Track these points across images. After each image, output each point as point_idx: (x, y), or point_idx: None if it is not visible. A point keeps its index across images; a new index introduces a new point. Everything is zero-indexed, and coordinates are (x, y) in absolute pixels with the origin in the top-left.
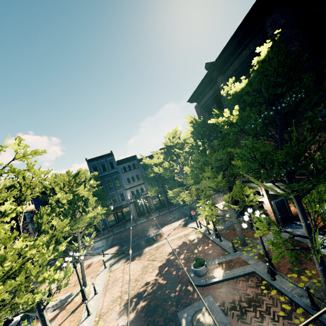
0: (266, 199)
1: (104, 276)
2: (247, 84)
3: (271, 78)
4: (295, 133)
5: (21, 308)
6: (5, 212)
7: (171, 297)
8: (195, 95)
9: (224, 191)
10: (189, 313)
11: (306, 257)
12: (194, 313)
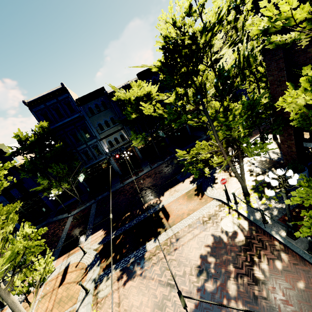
0: None
1: None
2: None
3: None
4: None
5: None
6: None
7: None
8: None
9: None
10: None
11: None
12: None
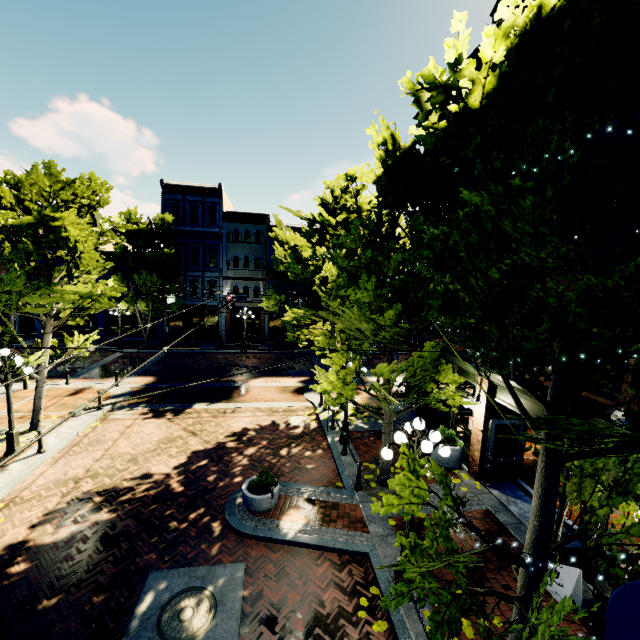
0: (480, 409)
1: (82, 425)
2: None
3: None
4: None
5: None
6: None
7: (168, 529)
8: None
9: (392, 355)
10: (174, 584)
11: (488, 639)
12: (183, 591)
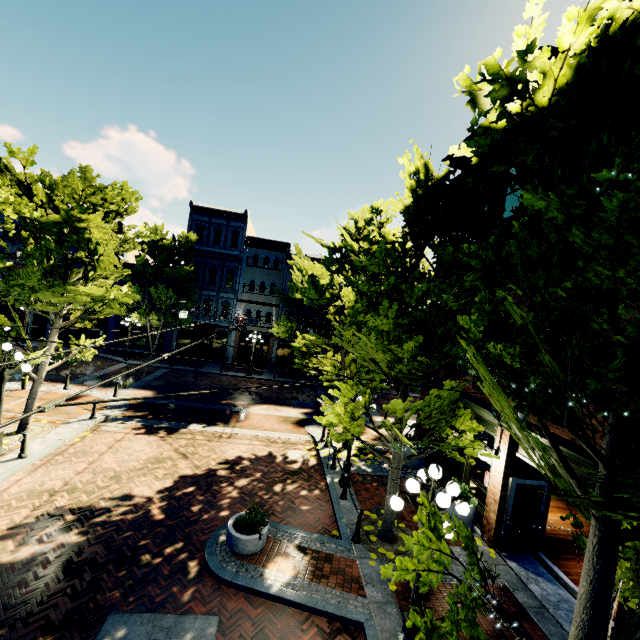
0: (499, 464)
1: (71, 433)
2: None
3: None
4: None
5: None
6: None
7: (139, 562)
8: None
9: (406, 392)
10: (134, 633)
11: None
12: None
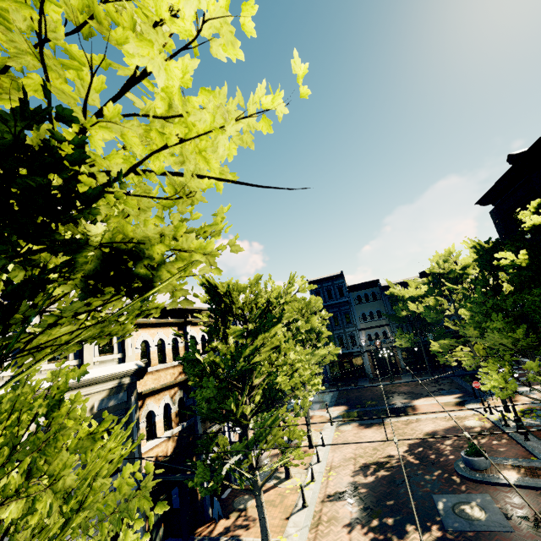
0: None
1: (331, 433)
2: None
3: None
4: None
5: None
6: None
7: (425, 478)
8: (490, 195)
9: (533, 356)
10: (450, 500)
11: None
12: (458, 502)
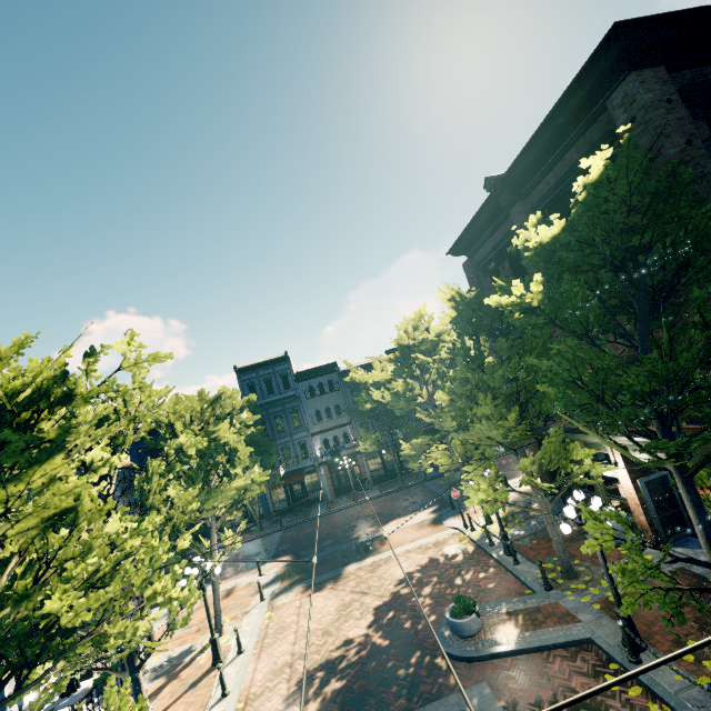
0: (623, 473)
1: (258, 618)
2: (566, 228)
3: (616, 217)
4: (664, 333)
5: (100, 659)
6: (92, 464)
7: (399, 677)
8: (463, 241)
9: (523, 450)
10: None
11: (702, 609)
12: None
